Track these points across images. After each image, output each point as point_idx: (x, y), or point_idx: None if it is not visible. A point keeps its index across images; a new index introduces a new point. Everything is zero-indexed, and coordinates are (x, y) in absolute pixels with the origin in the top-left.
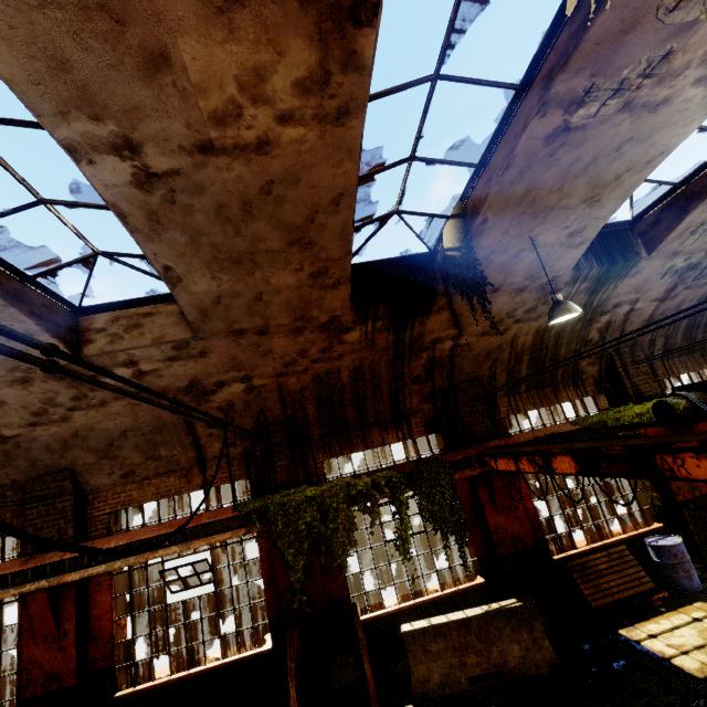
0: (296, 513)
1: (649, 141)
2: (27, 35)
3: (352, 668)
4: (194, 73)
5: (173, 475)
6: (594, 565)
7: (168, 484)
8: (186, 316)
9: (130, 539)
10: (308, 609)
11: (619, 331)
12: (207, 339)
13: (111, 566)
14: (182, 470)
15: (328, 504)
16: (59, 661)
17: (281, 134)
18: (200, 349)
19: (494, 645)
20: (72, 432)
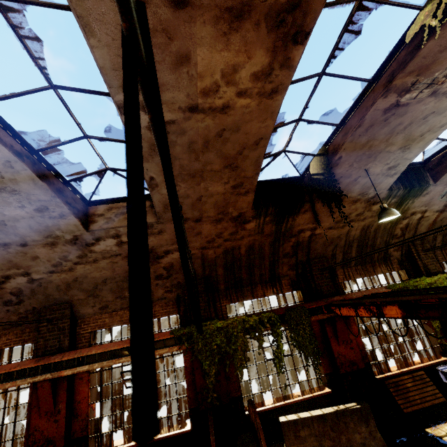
0: (211, 337)
1: (443, 114)
2: (119, 44)
3: (251, 444)
4: (200, 67)
5: None
6: (404, 383)
7: (128, 315)
8: (155, 208)
9: (105, 349)
10: (217, 403)
11: (413, 230)
12: (164, 223)
13: (91, 366)
14: None
15: (231, 332)
16: (53, 429)
17: (236, 102)
18: (159, 229)
19: (342, 434)
20: (73, 278)
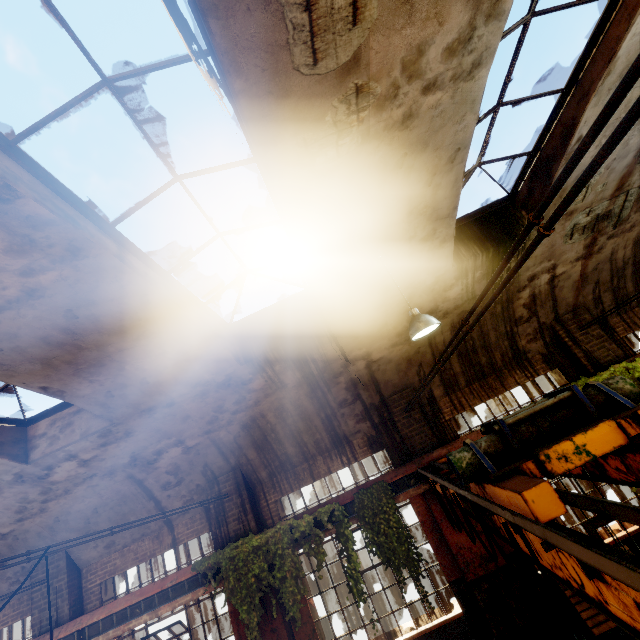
0: (245, 565)
1: (430, 148)
2: None
3: None
4: None
5: (147, 538)
6: None
7: (144, 548)
8: (92, 412)
9: (109, 612)
10: None
11: (550, 301)
12: (124, 423)
13: None
14: (154, 532)
15: (273, 551)
16: None
17: (38, 281)
18: (123, 431)
19: None
20: (54, 519)
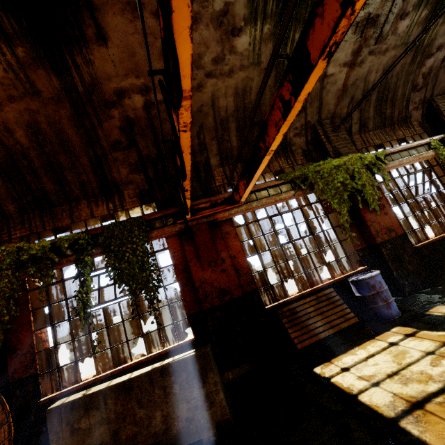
0: None
1: None
2: None
3: None
4: None
5: None
6: (303, 308)
7: None
8: None
9: None
10: None
11: (318, 101)
12: None
13: None
14: None
15: None
16: None
17: None
18: None
19: (158, 409)
20: None
